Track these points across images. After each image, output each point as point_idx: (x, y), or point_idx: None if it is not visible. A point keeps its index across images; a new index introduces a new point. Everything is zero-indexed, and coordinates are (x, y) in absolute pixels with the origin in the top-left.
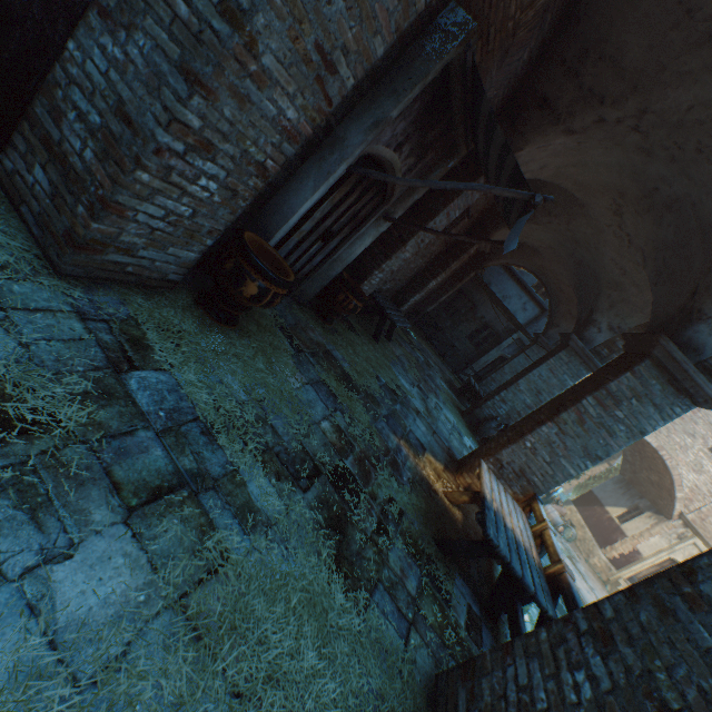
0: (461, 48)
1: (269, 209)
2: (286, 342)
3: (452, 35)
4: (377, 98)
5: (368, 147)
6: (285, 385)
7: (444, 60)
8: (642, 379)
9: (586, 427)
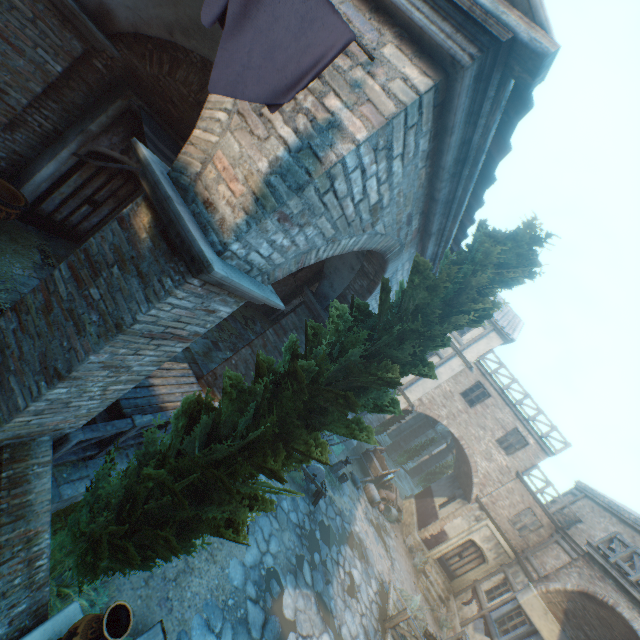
0: (127, 101)
1: (26, 171)
2: (39, 257)
3: (120, 94)
4: (85, 120)
5: (93, 147)
6: (5, 268)
7: (116, 105)
8: (300, 317)
9: (268, 349)
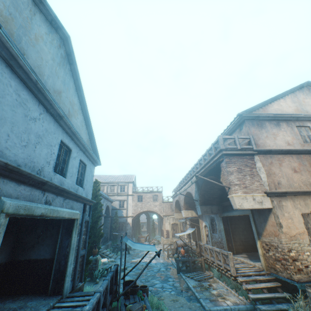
0: None
1: None
2: None
3: None
4: None
5: None
6: None
7: None
8: None
9: None
